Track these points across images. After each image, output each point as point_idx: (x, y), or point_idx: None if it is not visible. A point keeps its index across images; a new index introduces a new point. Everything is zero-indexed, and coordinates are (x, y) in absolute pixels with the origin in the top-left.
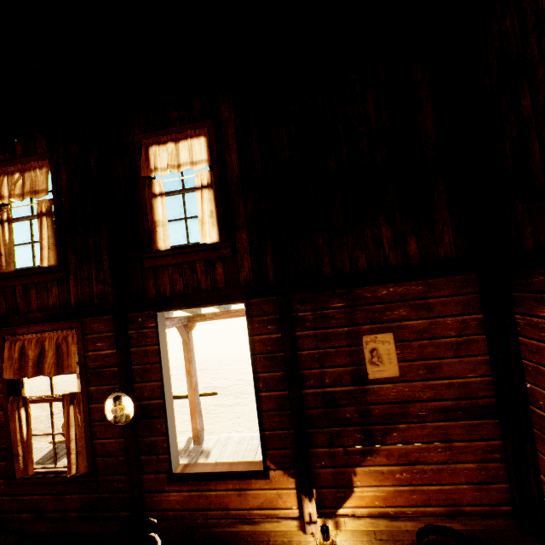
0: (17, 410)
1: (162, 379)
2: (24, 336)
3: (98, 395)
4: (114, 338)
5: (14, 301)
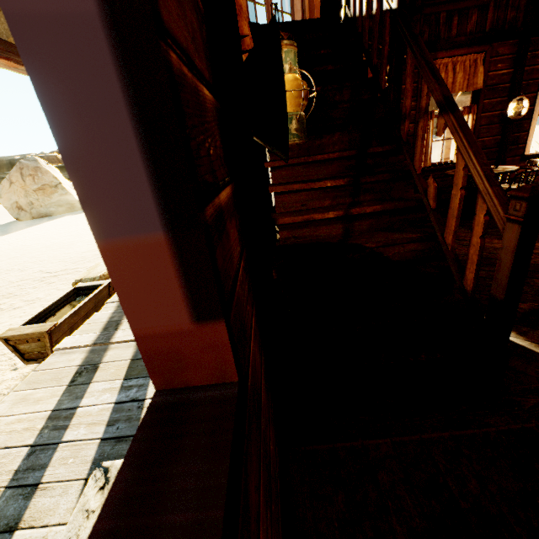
0: (427, 121)
1: (537, 91)
2: (441, 61)
3: (488, 107)
4: (512, 60)
5: (437, 28)
